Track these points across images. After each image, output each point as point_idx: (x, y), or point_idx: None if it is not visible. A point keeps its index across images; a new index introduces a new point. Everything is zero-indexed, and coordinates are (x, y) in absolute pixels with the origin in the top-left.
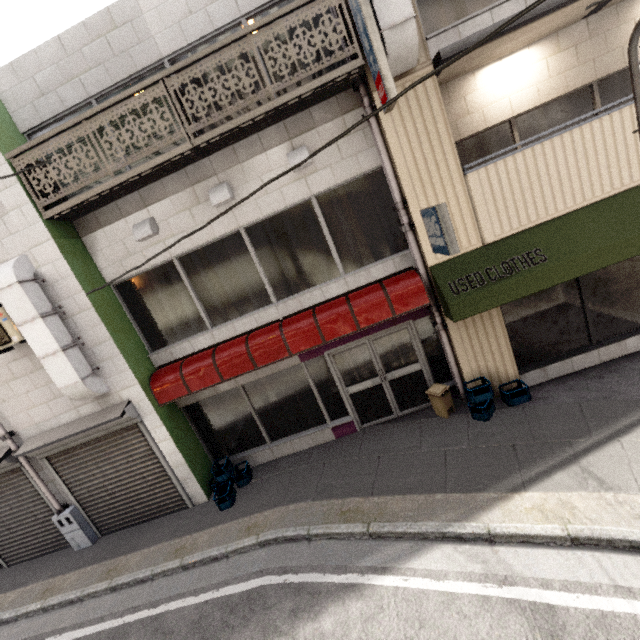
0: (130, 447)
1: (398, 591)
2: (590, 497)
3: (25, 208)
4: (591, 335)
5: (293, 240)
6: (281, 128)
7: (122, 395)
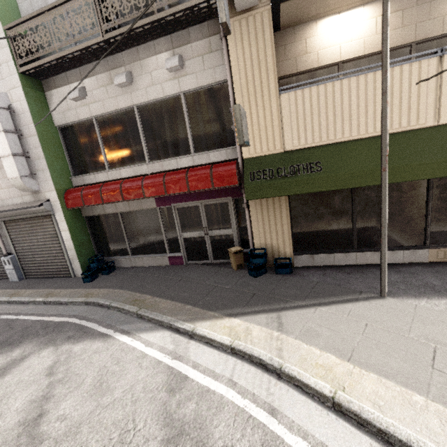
0: (46, 229)
1: (123, 345)
2: (265, 331)
3: (10, 63)
4: (354, 241)
5: (166, 122)
6: (169, 40)
7: (46, 195)
